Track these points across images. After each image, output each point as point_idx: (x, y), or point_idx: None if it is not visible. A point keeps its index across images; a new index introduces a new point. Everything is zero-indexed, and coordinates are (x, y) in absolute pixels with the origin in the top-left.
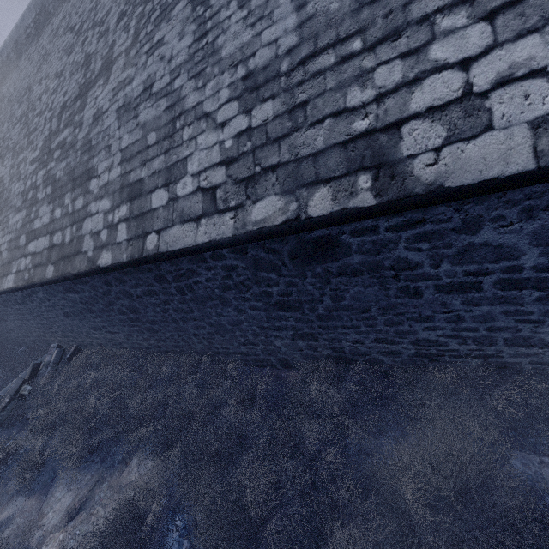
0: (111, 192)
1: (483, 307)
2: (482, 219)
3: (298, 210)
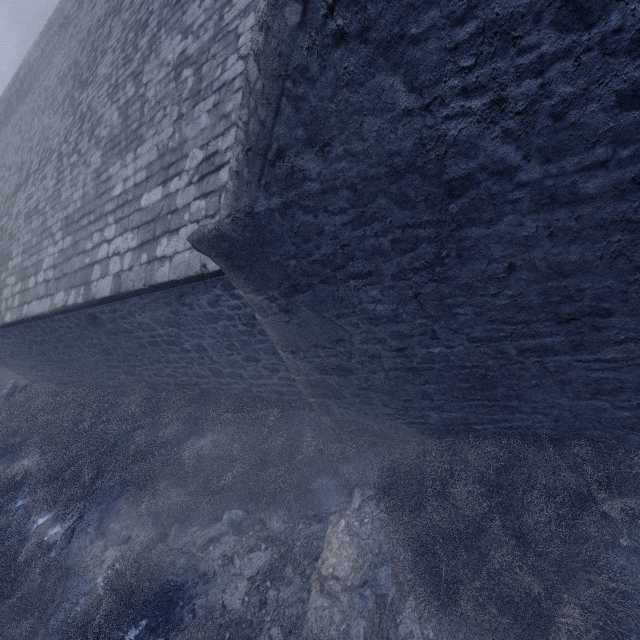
0: (16, 272)
1: (170, 355)
2: (132, 311)
3: (66, 301)
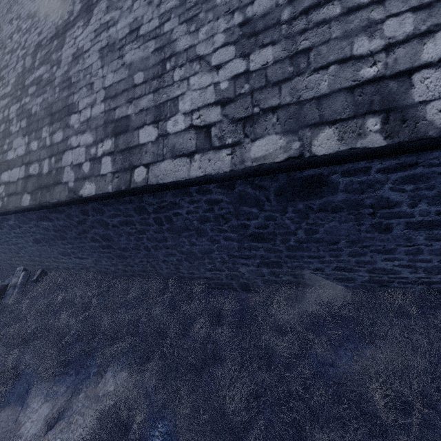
0: (94, 127)
1: None
2: None
3: (302, 149)
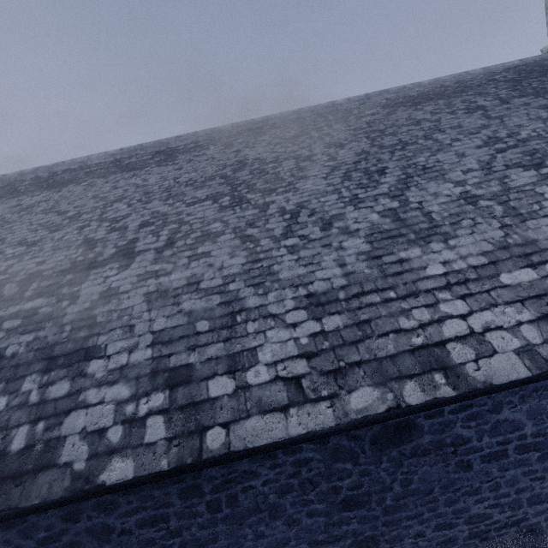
0: (134, 376)
1: (510, 471)
2: (502, 403)
3: (397, 399)
